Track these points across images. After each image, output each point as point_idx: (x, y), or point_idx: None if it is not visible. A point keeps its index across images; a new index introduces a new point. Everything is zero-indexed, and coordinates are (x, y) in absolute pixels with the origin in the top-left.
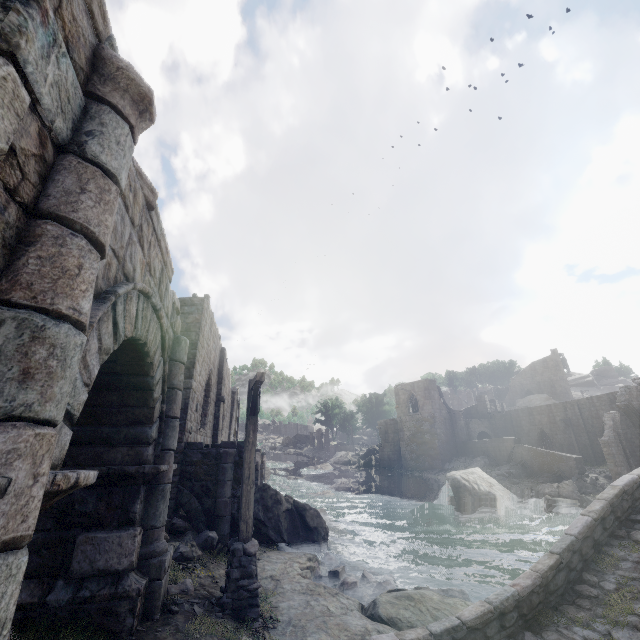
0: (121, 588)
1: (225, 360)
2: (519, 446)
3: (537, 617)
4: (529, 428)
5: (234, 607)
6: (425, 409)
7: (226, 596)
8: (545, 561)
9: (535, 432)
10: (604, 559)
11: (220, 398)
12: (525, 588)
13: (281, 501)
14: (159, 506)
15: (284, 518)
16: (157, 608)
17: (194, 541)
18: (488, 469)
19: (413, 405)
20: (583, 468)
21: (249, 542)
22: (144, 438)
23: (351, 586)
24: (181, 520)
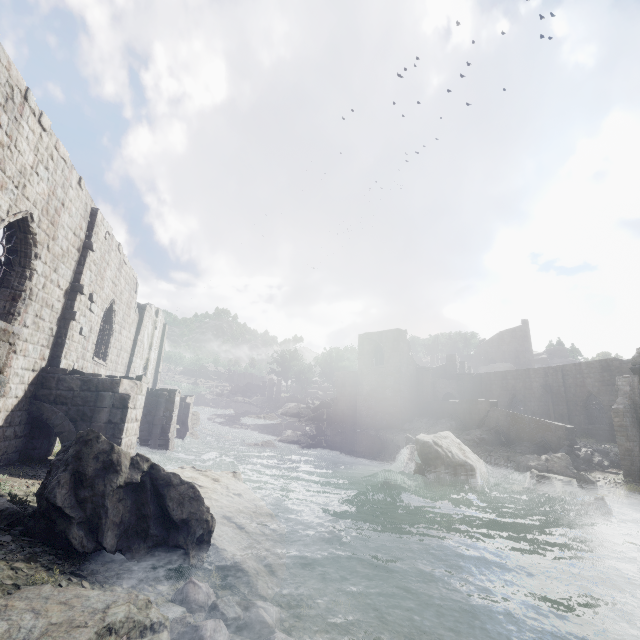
0: None
1: (100, 232)
2: (496, 410)
3: None
4: (500, 393)
5: None
6: (391, 362)
7: None
8: None
9: (506, 398)
10: None
11: (77, 287)
12: None
13: (118, 466)
14: None
15: (118, 500)
16: None
17: None
18: (455, 433)
19: (377, 358)
20: (574, 440)
21: None
22: None
23: None
24: None
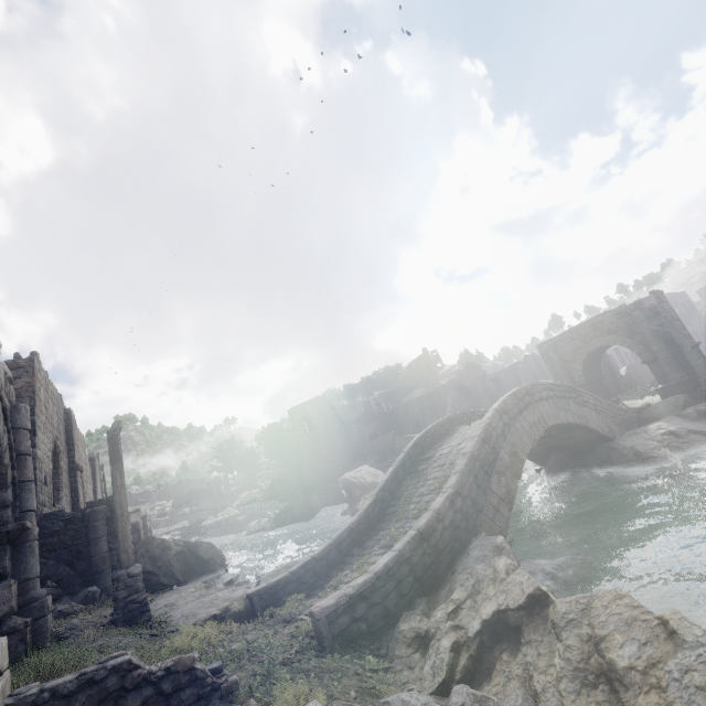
0: (6, 627)
1: (73, 422)
2: (398, 437)
3: (361, 537)
4: (408, 421)
5: (126, 619)
6: (320, 426)
7: (116, 614)
8: (368, 502)
9: (412, 423)
10: (401, 488)
11: (75, 467)
12: (354, 523)
13: (170, 547)
14: (29, 561)
15: (176, 561)
16: (47, 638)
17: (72, 601)
18: (378, 464)
19: (309, 425)
20: None
21: (132, 566)
22: (1, 503)
23: (244, 584)
24: (52, 588)
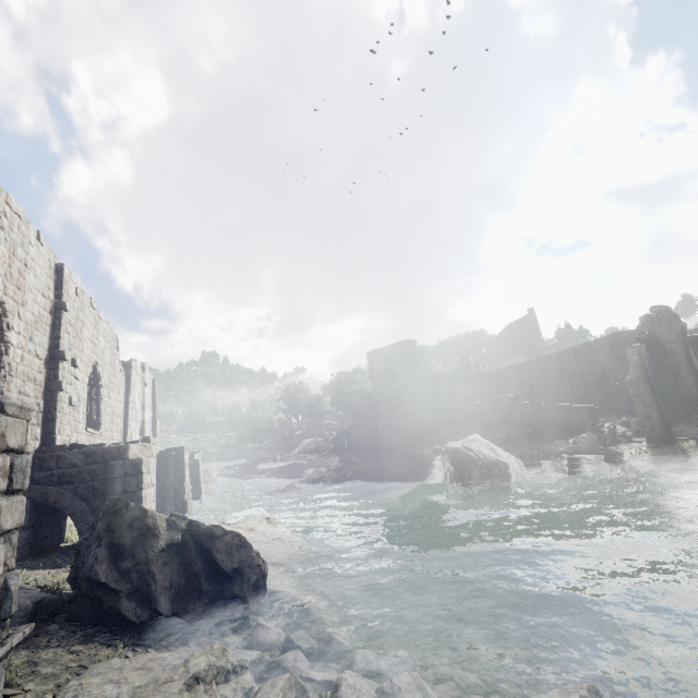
0: None
1: (70, 289)
2: (518, 404)
3: None
4: (519, 387)
5: None
6: (405, 376)
7: None
8: None
9: (525, 390)
10: None
11: (57, 354)
12: None
13: (155, 530)
14: None
15: (163, 564)
16: None
17: None
18: (482, 435)
19: (390, 375)
20: (596, 418)
21: None
22: None
23: None
24: None
